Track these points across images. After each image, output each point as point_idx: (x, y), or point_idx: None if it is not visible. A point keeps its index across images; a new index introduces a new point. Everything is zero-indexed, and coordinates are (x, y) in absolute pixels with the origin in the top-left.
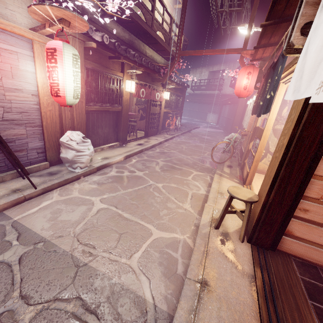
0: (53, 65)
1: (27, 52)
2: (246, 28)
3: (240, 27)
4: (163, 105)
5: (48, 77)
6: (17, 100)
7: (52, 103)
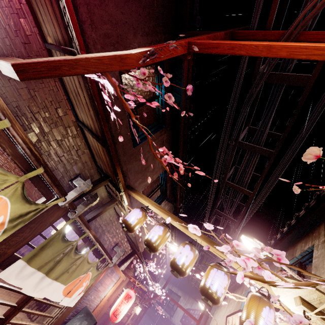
0: (125, 302)
1: (116, 281)
2: (202, 305)
3: (200, 301)
4: (131, 316)
5: (119, 305)
6: (95, 302)
7: (101, 305)
